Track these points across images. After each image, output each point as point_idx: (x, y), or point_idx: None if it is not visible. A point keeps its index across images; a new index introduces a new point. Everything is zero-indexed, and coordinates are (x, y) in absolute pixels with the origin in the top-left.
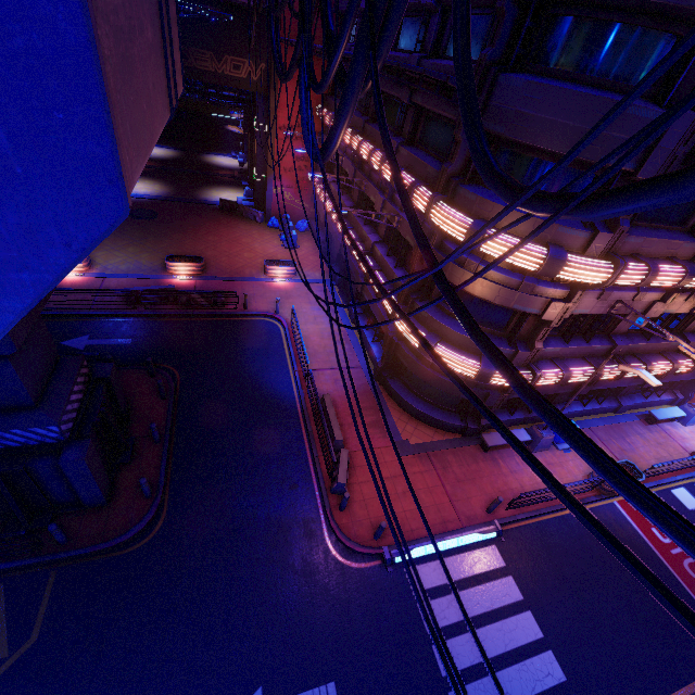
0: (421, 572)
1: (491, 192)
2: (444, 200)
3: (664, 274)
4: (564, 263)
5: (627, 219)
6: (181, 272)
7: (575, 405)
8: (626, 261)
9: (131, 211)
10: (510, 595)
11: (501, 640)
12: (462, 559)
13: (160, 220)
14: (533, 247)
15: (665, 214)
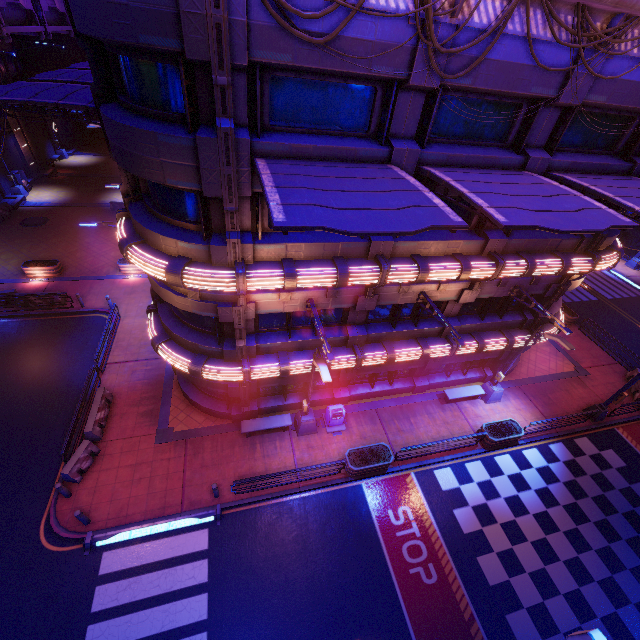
0: (118, 556)
1: (144, 209)
2: (128, 215)
3: (308, 277)
4: (179, 276)
5: (234, 232)
6: (38, 275)
7: (362, 388)
8: (243, 270)
9: (24, 219)
10: (196, 578)
11: (161, 621)
12: (166, 543)
13: (47, 226)
14: (157, 262)
15: None
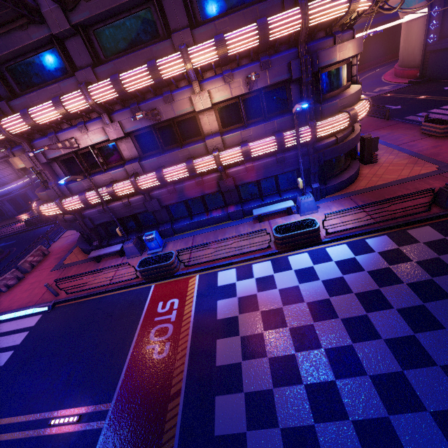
0: None
1: None
2: None
3: (36, 111)
4: None
5: None
6: None
7: (183, 221)
8: None
9: None
10: (16, 341)
11: None
12: (18, 322)
13: None
14: None
15: (47, 75)
